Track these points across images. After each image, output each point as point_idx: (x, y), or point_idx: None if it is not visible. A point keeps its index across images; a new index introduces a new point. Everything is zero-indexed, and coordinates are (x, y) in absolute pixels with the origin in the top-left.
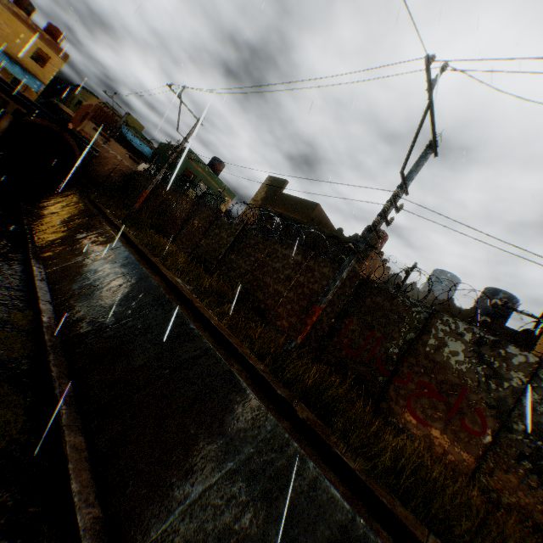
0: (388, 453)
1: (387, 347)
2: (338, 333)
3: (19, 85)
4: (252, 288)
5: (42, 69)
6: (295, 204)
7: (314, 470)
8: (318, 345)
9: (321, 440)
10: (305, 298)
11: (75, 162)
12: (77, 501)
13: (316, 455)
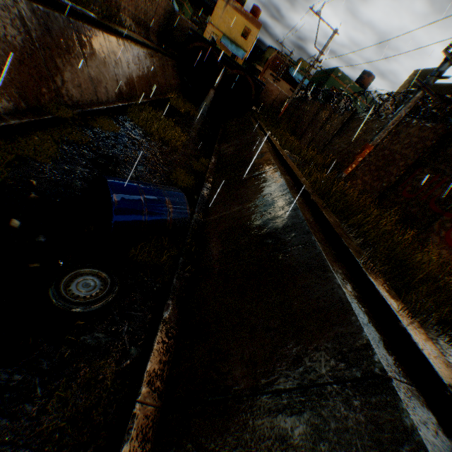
0: (359, 215)
1: (449, 189)
2: (402, 184)
3: (234, 59)
4: (342, 160)
5: (245, 42)
6: (438, 92)
7: (295, 207)
8: (380, 194)
9: (316, 208)
10: (382, 158)
11: (250, 96)
12: (198, 201)
13: (307, 210)
